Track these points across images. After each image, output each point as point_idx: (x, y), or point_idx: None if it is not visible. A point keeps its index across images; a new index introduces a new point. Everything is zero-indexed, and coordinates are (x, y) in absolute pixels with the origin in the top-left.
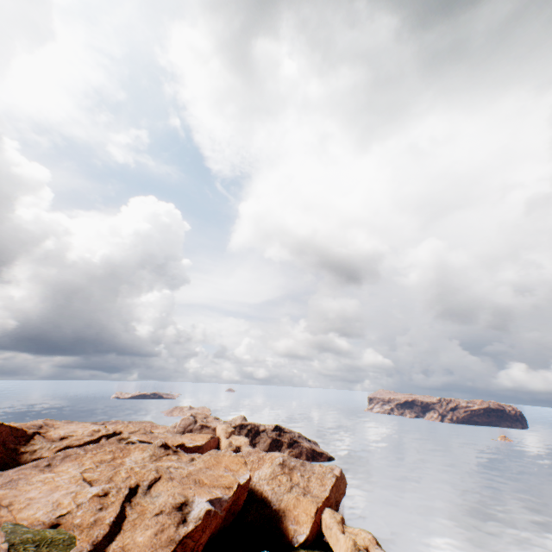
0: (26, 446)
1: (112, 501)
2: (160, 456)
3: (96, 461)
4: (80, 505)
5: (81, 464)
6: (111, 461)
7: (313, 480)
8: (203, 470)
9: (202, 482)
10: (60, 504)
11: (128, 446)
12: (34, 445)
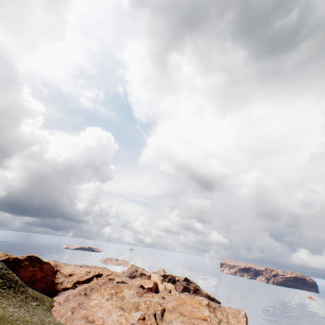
0: (56, 279)
1: (150, 323)
2: (142, 293)
3: (109, 294)
4: (133, 324)
5: (102, 295)
6: (116, 294)
7: (230, 318)
8: (179, 306)
9: (184, 314)
10: (121, 323)
11: (119, 284)
12: (59, 278)
